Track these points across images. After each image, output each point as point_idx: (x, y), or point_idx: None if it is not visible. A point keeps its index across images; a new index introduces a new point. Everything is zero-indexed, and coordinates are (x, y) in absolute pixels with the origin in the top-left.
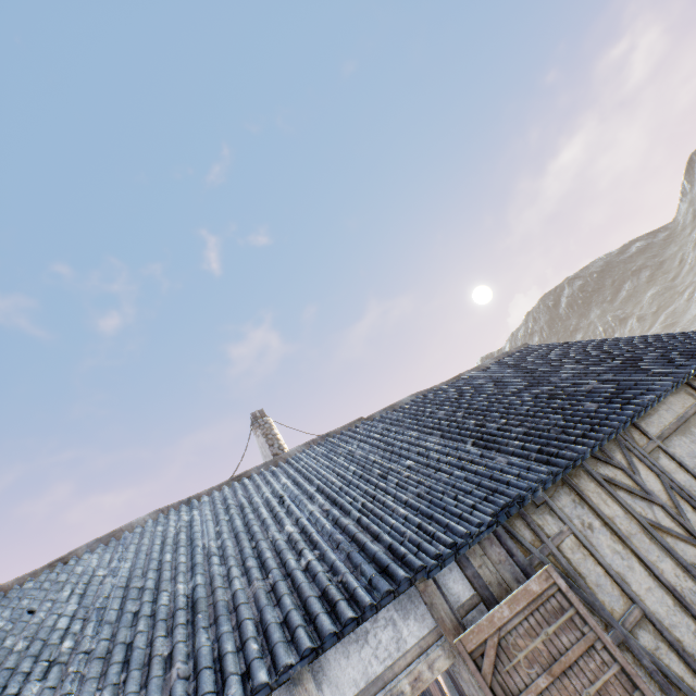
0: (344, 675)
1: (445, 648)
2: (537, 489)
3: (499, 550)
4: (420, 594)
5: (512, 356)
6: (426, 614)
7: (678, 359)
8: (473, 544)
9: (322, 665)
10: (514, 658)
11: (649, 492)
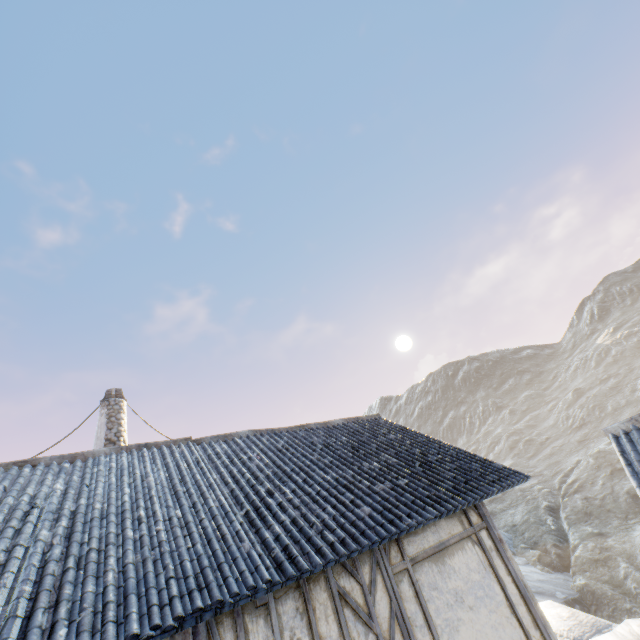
0: None
1: None
2: (245, 597)
3: None
4: None
5: (359, 423)
6: None
7: (460, 487)
8: None
9: None
10: None
11: (374, 617)
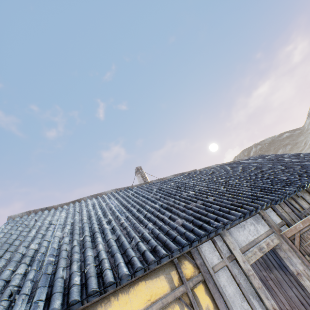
0: (239, 238)
1: (276, 236)
2: (308, 184)
3: (288, 208)
4: (262, 216)
5: (256, 157)
6: (265, 224)
7: None
8: (288, 197)
9: (230, 232)
10: (307, 241)
11: None
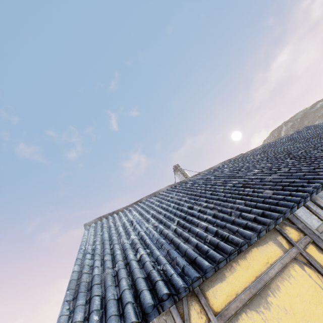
0: None
1: None
2: None
3: None
4: None
5: (303, 129)
6: None
7: None
8: None
9: (319, 197)
10: None
11: None
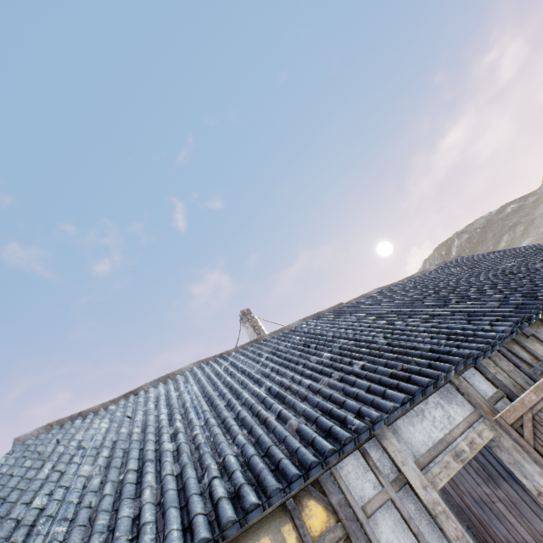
0: (414, 437)
1: (486, 424)
2: (538, 313)
3: (507, 364)
4: (456, 387)
5: (451, 262)
6: (464, 402)
7: None
8: (501, 345)
9: (395, 429)
10: None
11: None
